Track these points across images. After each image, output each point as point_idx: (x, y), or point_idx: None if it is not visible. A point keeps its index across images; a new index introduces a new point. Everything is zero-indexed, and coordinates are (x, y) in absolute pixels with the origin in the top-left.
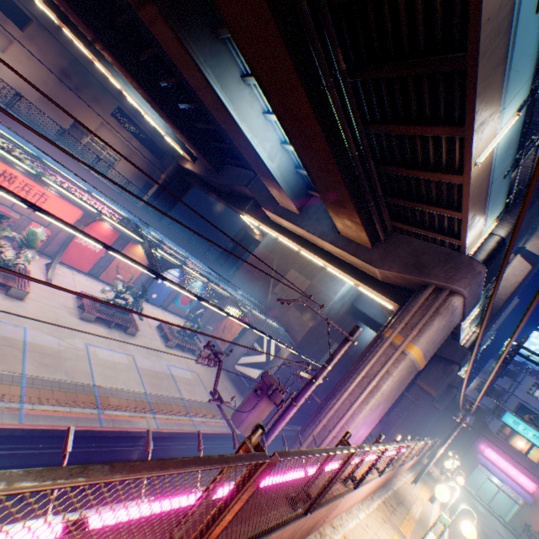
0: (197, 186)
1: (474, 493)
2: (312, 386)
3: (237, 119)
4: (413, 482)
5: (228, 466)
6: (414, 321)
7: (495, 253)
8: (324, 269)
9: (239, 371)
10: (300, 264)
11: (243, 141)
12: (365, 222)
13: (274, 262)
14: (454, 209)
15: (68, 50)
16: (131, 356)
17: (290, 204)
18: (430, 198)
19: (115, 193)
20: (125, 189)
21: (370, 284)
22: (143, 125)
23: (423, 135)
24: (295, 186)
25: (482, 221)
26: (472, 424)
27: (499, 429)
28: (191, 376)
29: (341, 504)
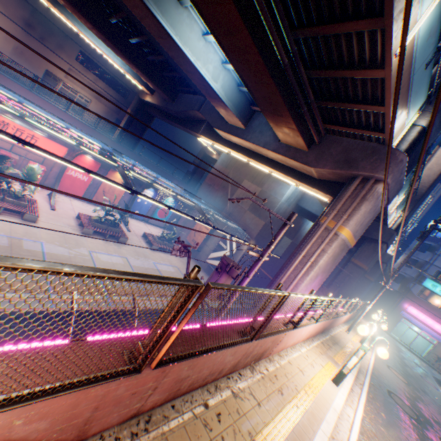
0: (158, 117)
1: (398, 338)
2: (260, 262)
3: (179, 44)
4: (347, 330)
5: (164, 282)
6: (345, 208)
7: (416, 142)
8: (272, 176)
9: (210, 264)
10: (251, 175)
11: (188, 65)
12: (301, 128)
13: (230, 175)
14: (378, 104)
15: (26, 1)
16: (125, 258)
17: (237, 121)
18: (357, 97)
19: (90, 129)
20: (79, 105)
21: (308, 182)
22: (104, 66)
23: (346, 32)
24: (239, 104)
25: (405, 113)
26: (397, 289)
27: (420, 292)
28: (173, 270)
29: (285, 341)
